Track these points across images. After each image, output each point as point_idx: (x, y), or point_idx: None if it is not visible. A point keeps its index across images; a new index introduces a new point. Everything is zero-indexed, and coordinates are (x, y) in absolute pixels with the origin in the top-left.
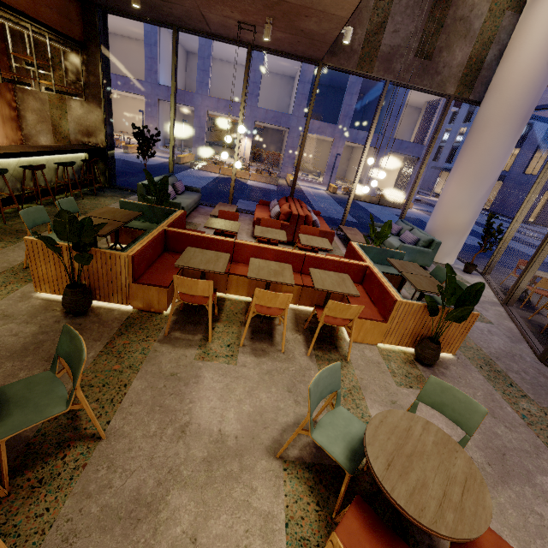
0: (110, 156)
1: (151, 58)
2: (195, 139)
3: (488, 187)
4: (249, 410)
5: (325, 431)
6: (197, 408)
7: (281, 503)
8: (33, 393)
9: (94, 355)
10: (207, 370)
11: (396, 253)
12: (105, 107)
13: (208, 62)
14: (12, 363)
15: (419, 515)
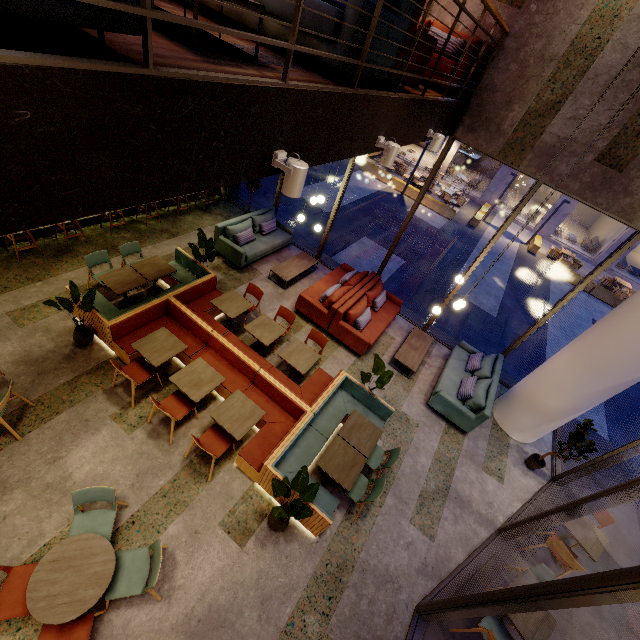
0: None
1: None
2: None
3: (609, 386)
4: (100, 471)
5: (85, 519)
6: (76, 451)
7: (55, 533)
8: None
9: (62, 382)
10: (108, 428)
11: (383, 406)
12: None
13: None
14: (24, 367)
15: (30, 590)
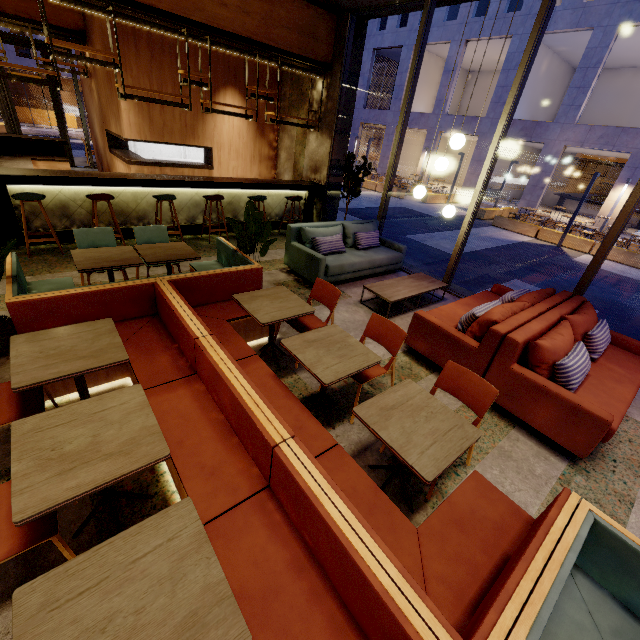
0: (329, 195)
1: (504, 87)
2: (529, 188)
3: None
4: None
5: None
6: None
7: None
8: None
9: None
10: None
11: None
12: (335, 137)
13: (593, 72)
14: None
15: None
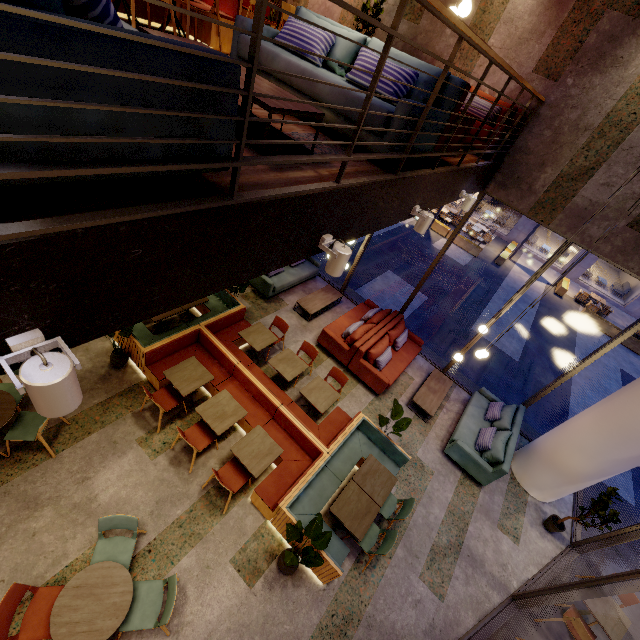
0: None
1: None
2: None
3: (636, 455)
4: (123, 495)
5: (107, 545)
6: (103, 472)
7: (77, 554)
8: (33, 423)
9: (96, 403)
10: (134, 452)
11: (399, 452)
12: None
13: None
14: None
15: (54, 615)
